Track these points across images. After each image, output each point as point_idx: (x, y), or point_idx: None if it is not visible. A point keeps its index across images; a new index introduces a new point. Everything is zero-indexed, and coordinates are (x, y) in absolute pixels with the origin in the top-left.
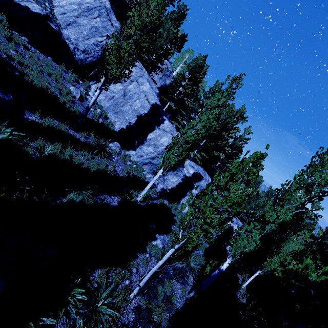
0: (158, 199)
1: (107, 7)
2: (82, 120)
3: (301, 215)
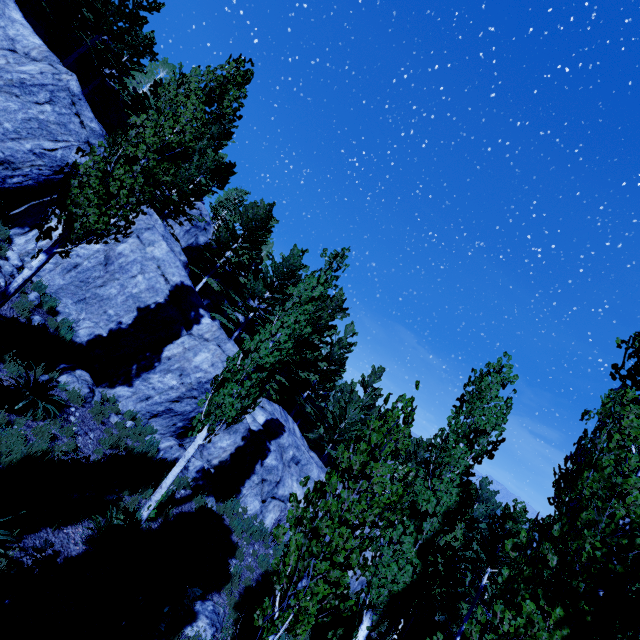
0: (192, 499)
1: (73, 90)
2: None
3: (468, 488)
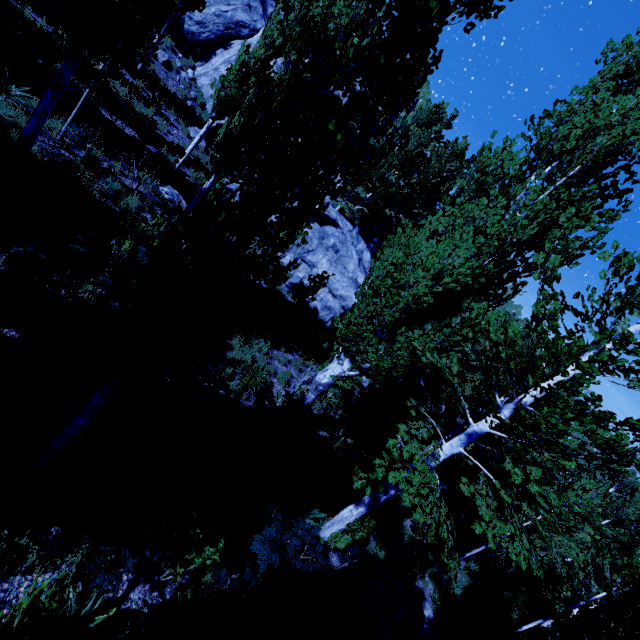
0: None
1: None
2: (143, 65)
3: None
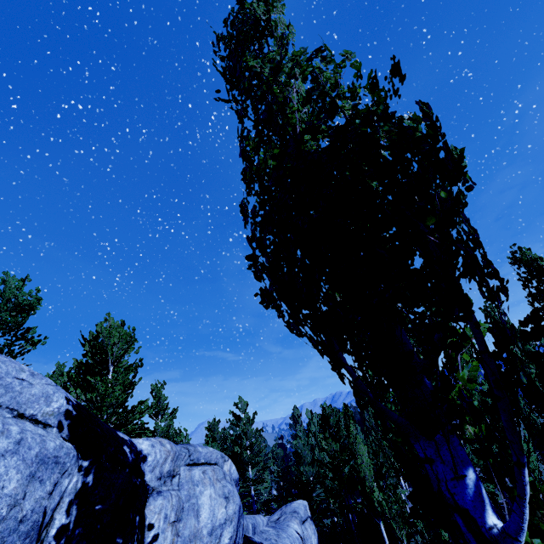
0: None
1: None
2: None
3: None
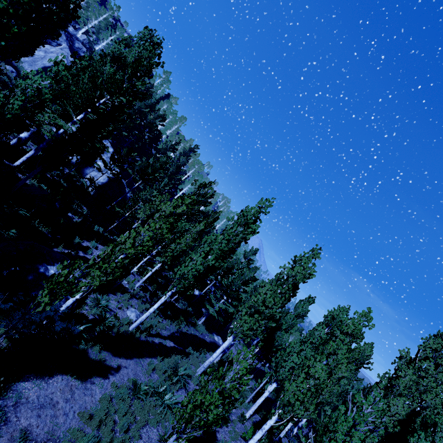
0: None
1: None
2: None
3: None
